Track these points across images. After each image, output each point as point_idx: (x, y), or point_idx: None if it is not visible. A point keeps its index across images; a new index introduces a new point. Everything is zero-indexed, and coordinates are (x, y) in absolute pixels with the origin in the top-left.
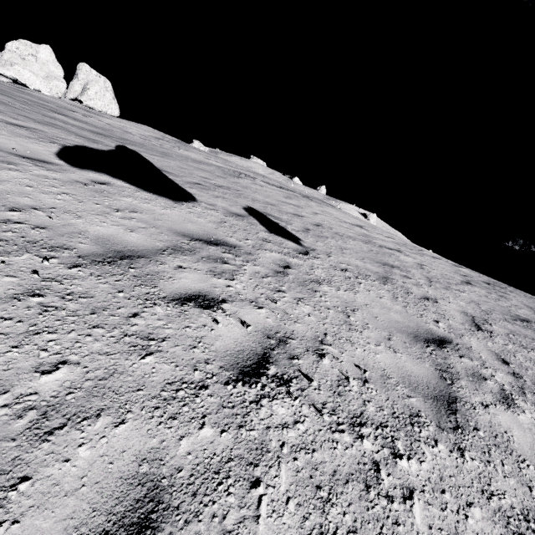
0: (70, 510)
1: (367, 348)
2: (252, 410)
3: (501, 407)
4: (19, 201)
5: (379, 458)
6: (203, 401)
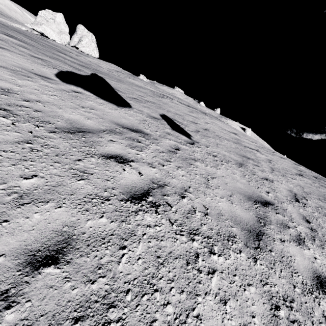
0: (24, 238)
1: (214, 198)
2: (132, 215)
3: (293, 243)
4: (30, 96)
5: (200, 252)
6: (105, 206)
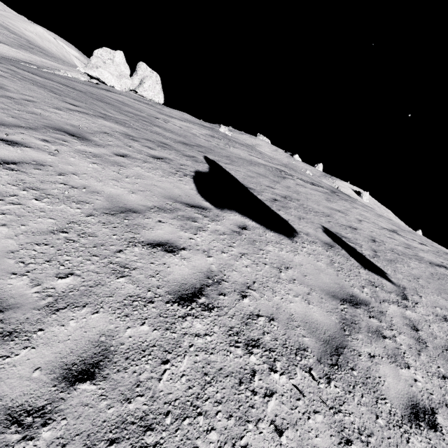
0: None
1: None
2: None
3: None
4: (235, 278)
5: None
6: None
